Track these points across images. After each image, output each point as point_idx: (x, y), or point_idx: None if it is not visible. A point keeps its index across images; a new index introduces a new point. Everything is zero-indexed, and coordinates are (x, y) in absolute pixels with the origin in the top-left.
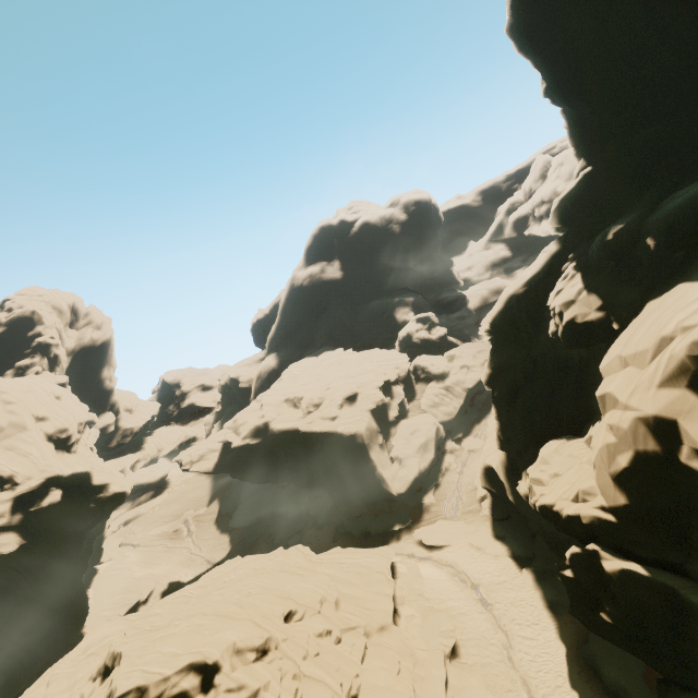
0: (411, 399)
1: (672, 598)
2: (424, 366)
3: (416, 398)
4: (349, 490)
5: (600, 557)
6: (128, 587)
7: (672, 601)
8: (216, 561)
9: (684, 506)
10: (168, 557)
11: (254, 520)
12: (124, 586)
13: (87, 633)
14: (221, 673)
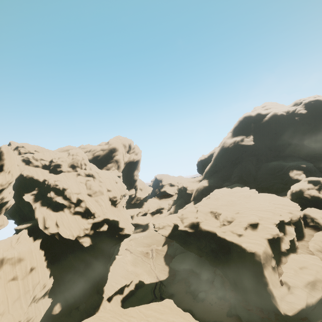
0: (300, 239)
1: None
2: (314, 217)
3: (304, 239)
4: (244, 289)
5: None
6: (123, 274)
7: None
8: (160, 279)
9: None
10: (141, 265)
11: (182, 269)
12: (122, 272)
13: (105, 290)
14: None
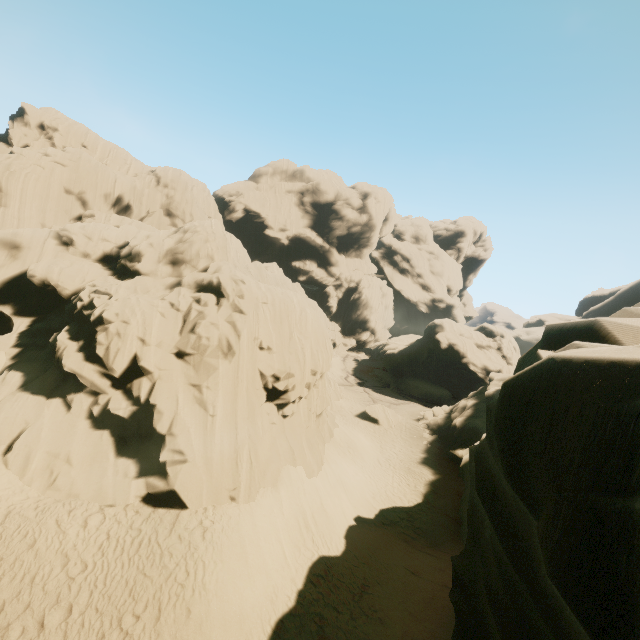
0: None
1: None
2: None
3: None
4: None
5: None
6: None
7: None
8: None
9: None
10: None
11: None
12: None
13: None
14: (506, 338)
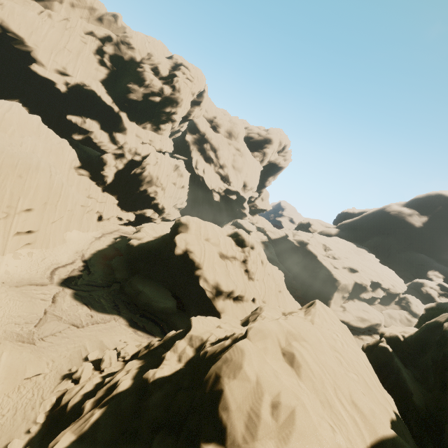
0: (382, 304)
1: (390, 361)
2: (410, 302)
3: (385, 306)
4: (312, 293)
5: (382, 342)
6: None
7: (389, 362)
8: None
9: (429, 340)
10: None
11: None
12: None
13: None
14: (256, 250)
